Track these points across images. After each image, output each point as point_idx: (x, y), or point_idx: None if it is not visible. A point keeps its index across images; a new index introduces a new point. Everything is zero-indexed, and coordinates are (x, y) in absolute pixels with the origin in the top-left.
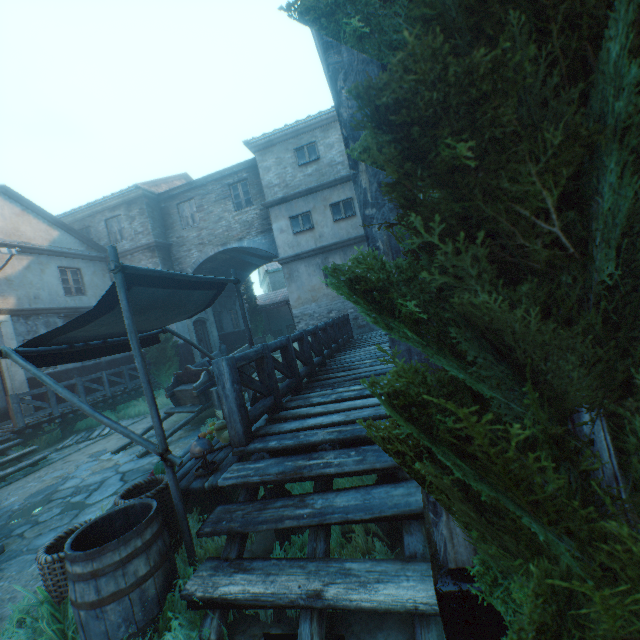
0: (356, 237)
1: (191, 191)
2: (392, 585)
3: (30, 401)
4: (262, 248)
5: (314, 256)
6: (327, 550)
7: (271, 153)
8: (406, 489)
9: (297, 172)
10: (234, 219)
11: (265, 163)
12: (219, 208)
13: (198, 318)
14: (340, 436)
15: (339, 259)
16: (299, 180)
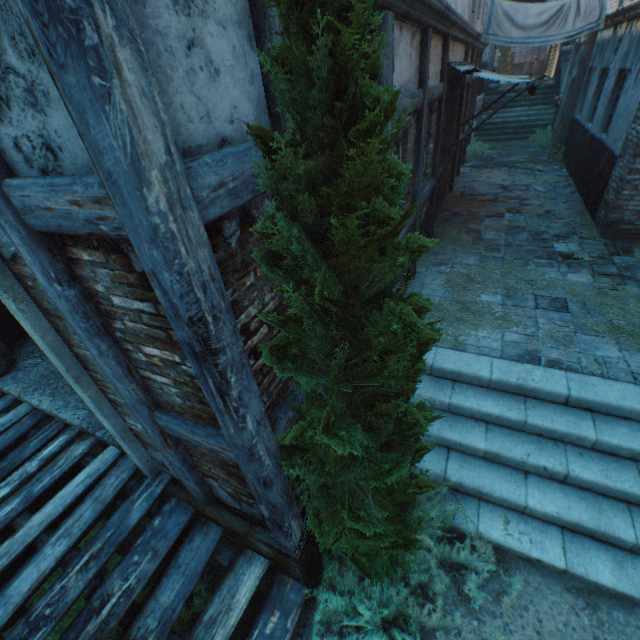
0: None
1: None
2: (242, 587)
3: None
4: None
5: None
6: (179, 634)
7: None
8: (201, 533)
9: None
10: None
11: None
12: None
13: None
14: (105, 560)
15: None
16: None
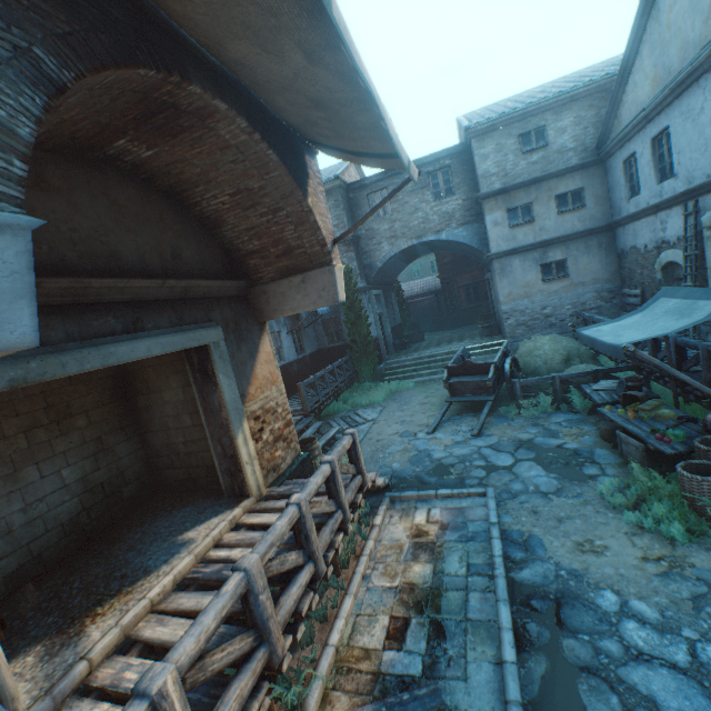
0: (584, 231)
1: (384, 180)
2: None
3: (308, 389)
4: (462, 241)
5: (531, 250)
6: None
7: (490, 139)
8: None
9: (519, 160)
10: (432, 210)
11: (482, 150)
12: (415, 198)
13: (378, 313)
14: None
15: (559, 254)
16: (521, 169)
